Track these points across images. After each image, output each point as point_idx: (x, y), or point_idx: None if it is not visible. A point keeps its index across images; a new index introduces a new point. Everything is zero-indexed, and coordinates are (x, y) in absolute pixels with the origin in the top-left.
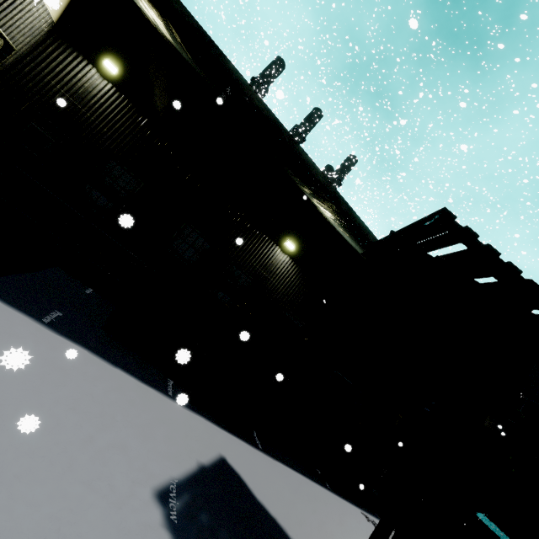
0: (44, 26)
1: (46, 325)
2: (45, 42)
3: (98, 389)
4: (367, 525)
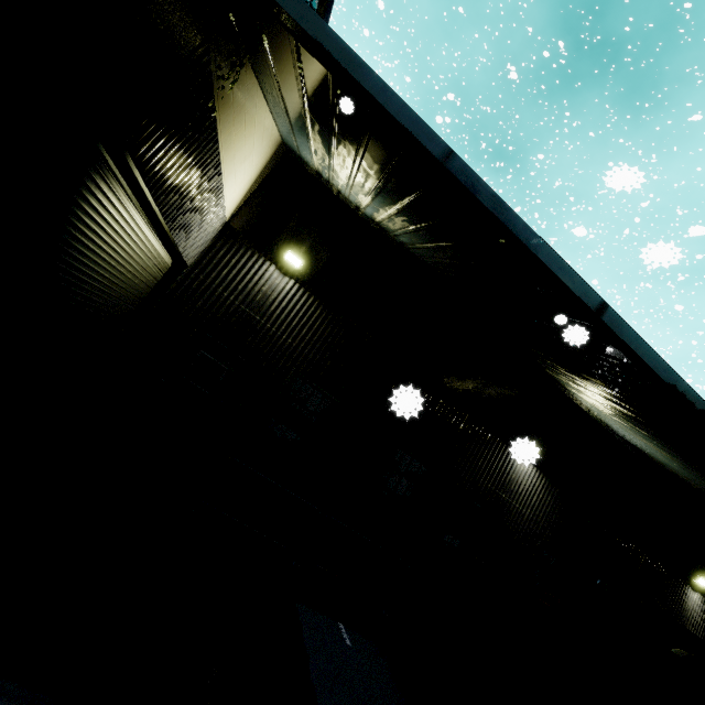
0: (216, 229)
1: None
2: (214, 246)
3: None
4: None
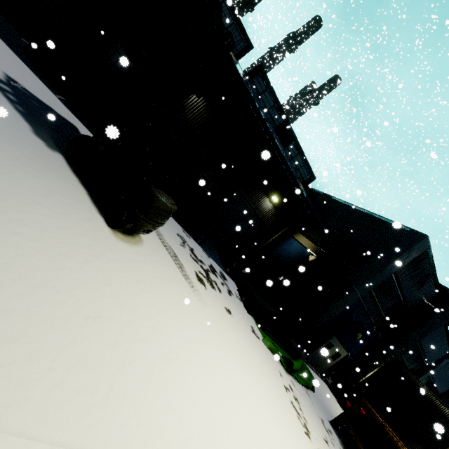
0: None
1: None
2: None
3: None
4: (179, 229)
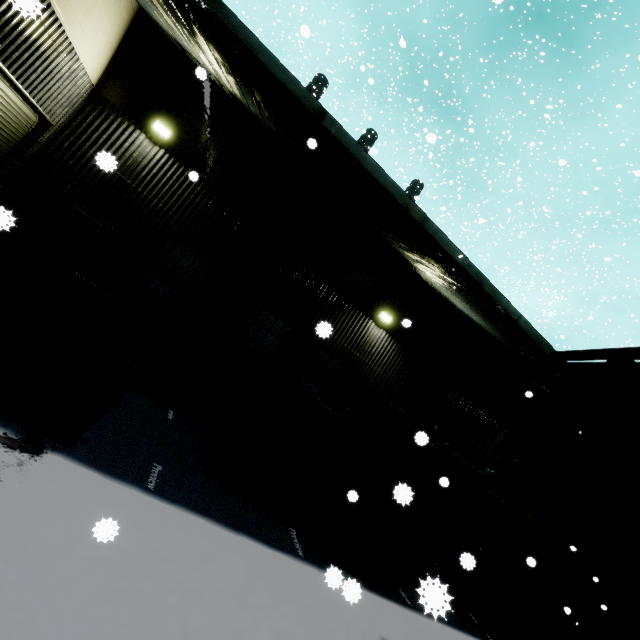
0: (82, 92)
1: (154, 494)
2: (84, 110)
3: (238, 583)
4: None
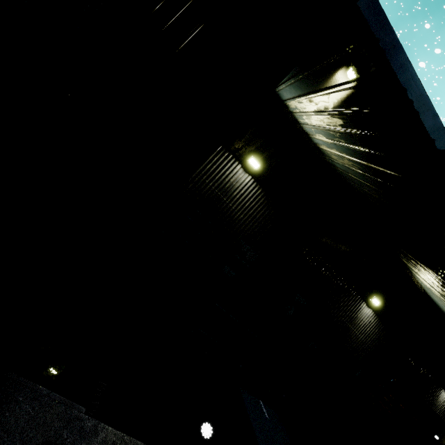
0: None
1: None
2: None
3: None
4: None
